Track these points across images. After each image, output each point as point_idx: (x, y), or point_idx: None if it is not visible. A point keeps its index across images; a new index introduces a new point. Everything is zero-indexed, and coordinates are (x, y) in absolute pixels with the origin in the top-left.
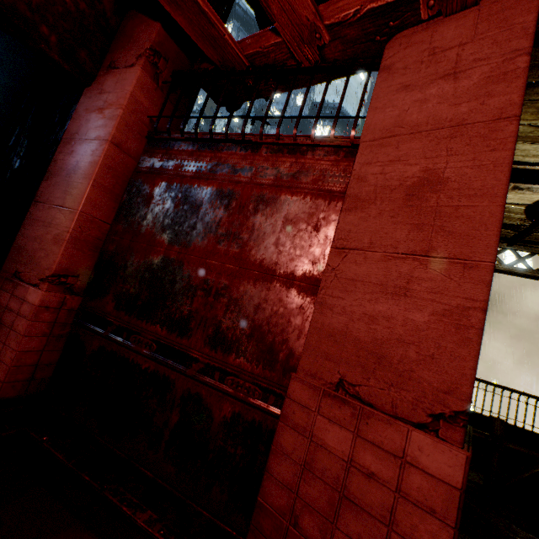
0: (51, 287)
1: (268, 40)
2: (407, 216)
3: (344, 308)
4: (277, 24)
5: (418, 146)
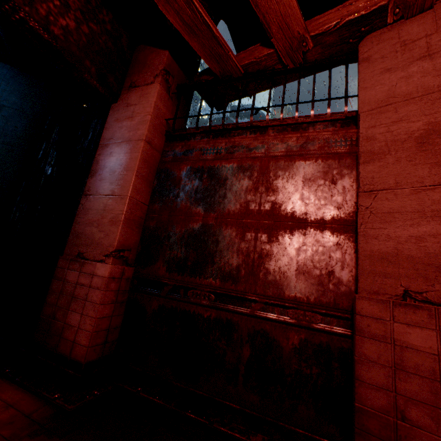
0: (114, 261)
1: (260, 52)
2: (423, 158)
3: (389, 235)
4: (273, 39)
5: (415, 108)
